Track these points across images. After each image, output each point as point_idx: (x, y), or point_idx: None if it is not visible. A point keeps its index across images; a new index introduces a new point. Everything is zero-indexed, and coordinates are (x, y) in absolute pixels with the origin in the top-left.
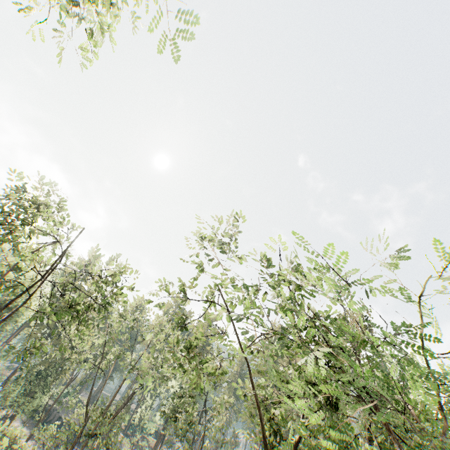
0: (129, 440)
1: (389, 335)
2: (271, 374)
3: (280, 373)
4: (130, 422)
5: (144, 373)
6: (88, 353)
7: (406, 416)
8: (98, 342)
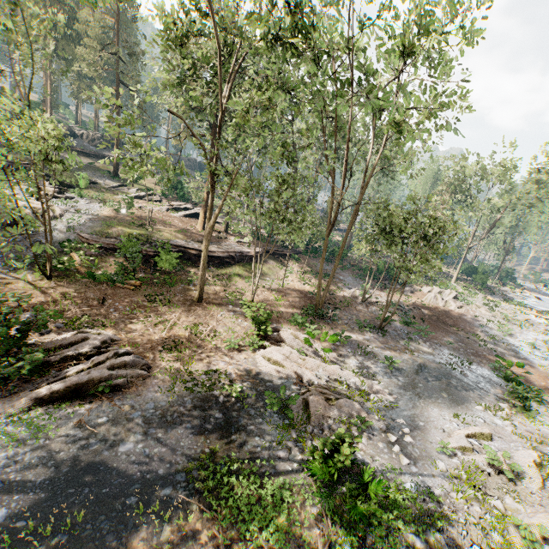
0: None
1: (425, 26)
2: (194, 3)
3: (253, 14)
4: None
5: None
6: None
7: (316, 65)
8: None
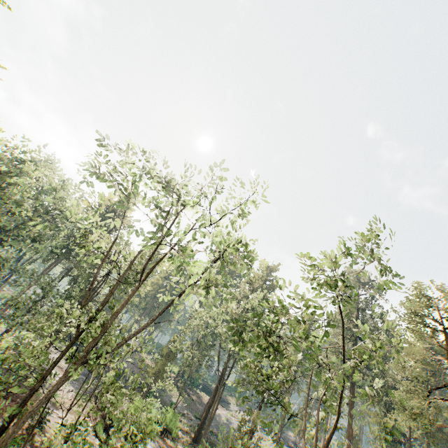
0: (178, 393)
1: None
2: None
3: None
4: (180, 374)
5: (182, 247)
6: (98, 243)
7: None
8: (112, 225)
